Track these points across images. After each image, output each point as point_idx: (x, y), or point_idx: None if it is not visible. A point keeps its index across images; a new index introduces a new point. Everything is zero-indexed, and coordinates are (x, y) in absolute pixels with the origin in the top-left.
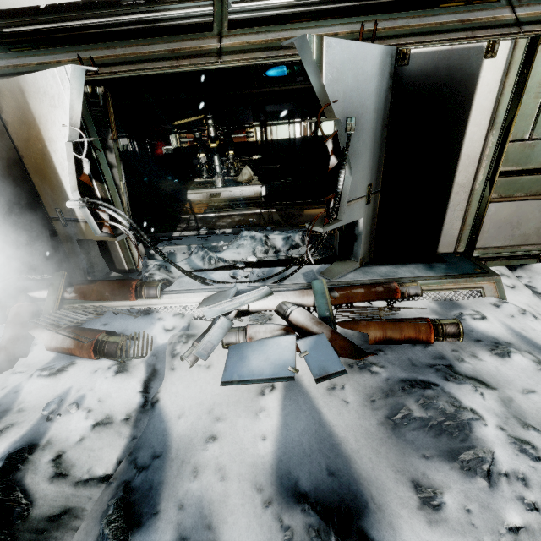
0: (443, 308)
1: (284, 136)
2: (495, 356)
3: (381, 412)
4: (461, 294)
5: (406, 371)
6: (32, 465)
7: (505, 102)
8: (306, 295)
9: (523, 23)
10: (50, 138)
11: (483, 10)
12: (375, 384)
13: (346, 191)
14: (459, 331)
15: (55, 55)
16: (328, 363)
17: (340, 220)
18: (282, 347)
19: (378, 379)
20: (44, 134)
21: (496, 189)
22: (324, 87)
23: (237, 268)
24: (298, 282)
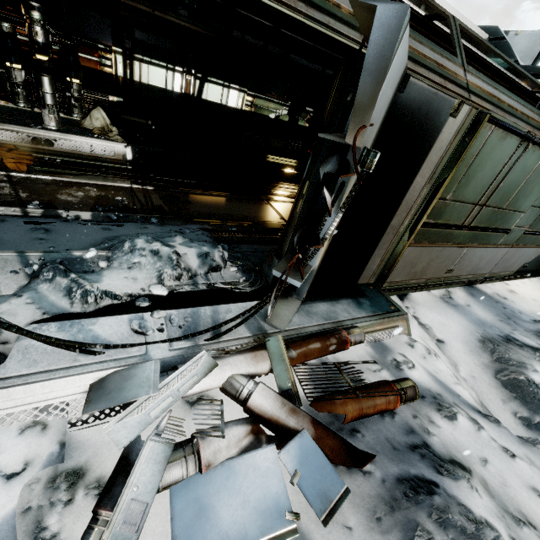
0: (378, 352)
1: (158, 83)
2: (446, 419)
3: (394, 537)
4: (385, 334)
5: (394, 461)
6: None
7: (445, 162)
8: (261, 360)
9: (471, 91)
10: None
11: (449, 60)
12: (373, 490)
13: (323, 231)
14: (416, 395)
15: None
16: (327, 482)
17: (309, 264)
18: (263, 473)
19: (373, 482)
20: None
21: (415, 236)
22: (375, 101)
23: (140, 309)
24: (242, 335)
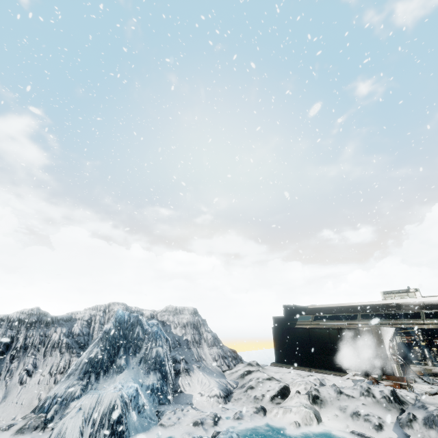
0: None
1: None
2: None
3: None
4: None
5: None
6: (397, 393)
7: None
8: None
9: None
10: (384, 338)
11: None
12: None
13: None
14: None
15: (380, 321)
16: None
17: None
18: None
19: None
20: (383, 337)
21: None
22: None
23: None
24: None
